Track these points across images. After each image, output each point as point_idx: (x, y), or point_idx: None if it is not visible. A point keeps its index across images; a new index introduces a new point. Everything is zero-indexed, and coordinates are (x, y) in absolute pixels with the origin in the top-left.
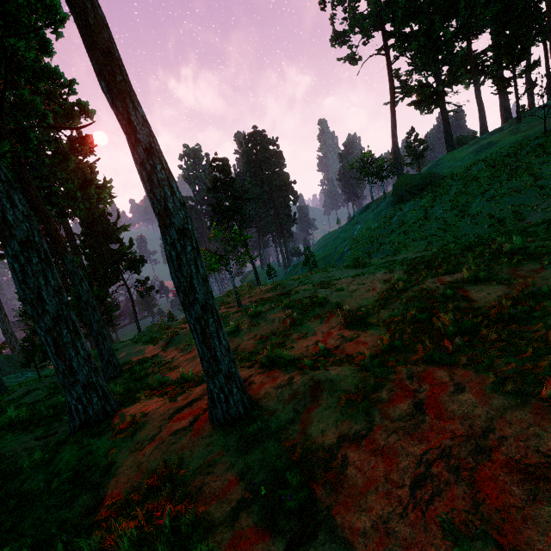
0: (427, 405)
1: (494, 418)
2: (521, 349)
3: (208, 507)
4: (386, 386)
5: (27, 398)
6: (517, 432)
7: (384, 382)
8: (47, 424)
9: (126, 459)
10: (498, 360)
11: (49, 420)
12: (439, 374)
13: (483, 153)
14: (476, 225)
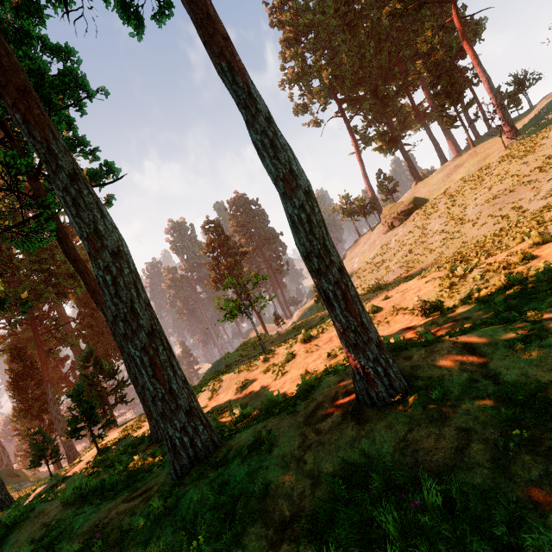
0: None
1: None
2: None
3: (454, 479)
4: None
5: (63, 486)
6: None
7: (546, 321)
8: (127, 488)
9: (282, 474)
10: None
11: (125, 484)
12: None
13: (454, 175)
14: (481, 226)
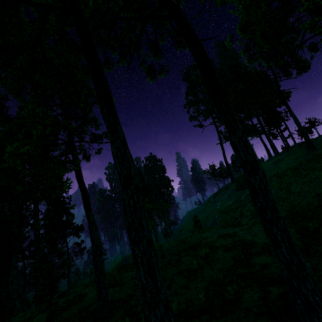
0: None
1: None
2: None
3: None
4: None
5: None
6: None
7: None
8: None
9: None
10: None
11: None
12: None
13: (278, 164)
14: (303, 197)
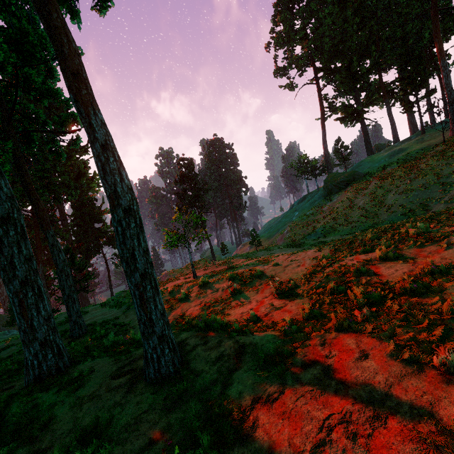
0: (334, 370)
1: (392, 385)
2: (419, 320)
3: None
4: (300, 351)
5: (3, 353)
6: (412, 400)
7: (299, 347)
8: (9, 378)
9: (66, 413)
10: (399, 329)
11: (12, 374)
12: (347, 342)
13: (395, 157)
14: (391, 213)
